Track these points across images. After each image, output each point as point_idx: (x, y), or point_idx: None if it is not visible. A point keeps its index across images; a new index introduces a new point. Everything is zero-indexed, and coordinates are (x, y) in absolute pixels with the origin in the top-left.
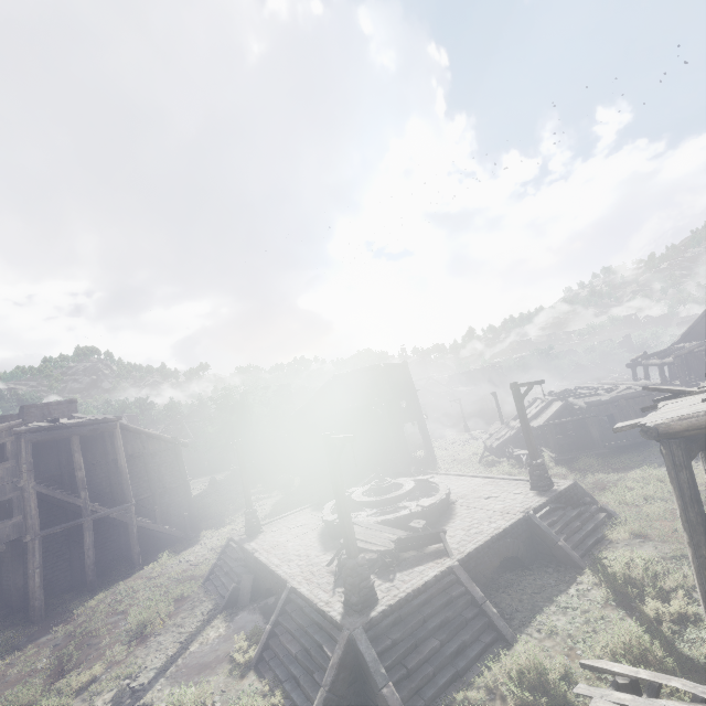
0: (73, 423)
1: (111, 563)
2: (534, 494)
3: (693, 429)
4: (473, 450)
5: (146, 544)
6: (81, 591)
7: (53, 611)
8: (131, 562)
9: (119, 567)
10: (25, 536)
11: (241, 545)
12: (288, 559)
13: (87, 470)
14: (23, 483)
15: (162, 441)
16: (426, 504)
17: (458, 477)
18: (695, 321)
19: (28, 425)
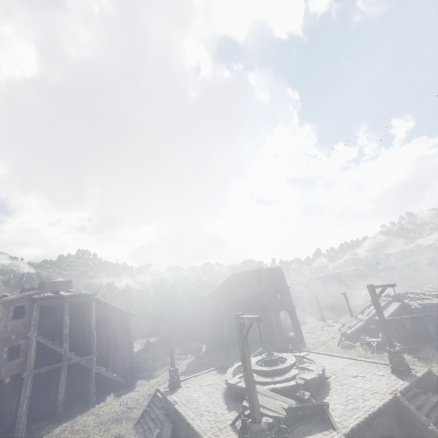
0: (67, 294)
1: (75, 399)
2: (396, 377)
3: None
4: (332, 335)
5: (99, 386)
6: (51, 420)
7: (30, 434)
8: (88, 400)
9: (79, 403)
10: (24, 373)
11: (165, 396)
12: (200, 414)
13: (70, 328)
14: (30, 334)
15: (119, 312)
16: (308, 378)
17: (326, 356)
18: None
19: (40, 294)
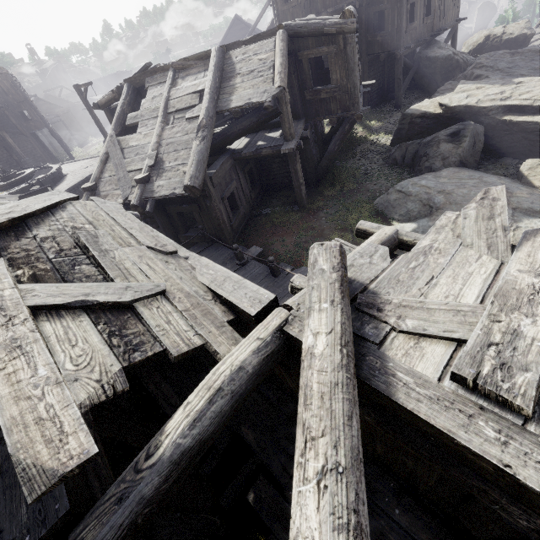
0: None
1: None
2: None
3: (108, 102)
4: (102, 147)
5: None
6: None
7: None
8: None
9: None
10: None
11: None
12: None
13: None
14: None
15: None
16: (40, 177)
17: (76, 162)
18: (226, 32)
19: None
